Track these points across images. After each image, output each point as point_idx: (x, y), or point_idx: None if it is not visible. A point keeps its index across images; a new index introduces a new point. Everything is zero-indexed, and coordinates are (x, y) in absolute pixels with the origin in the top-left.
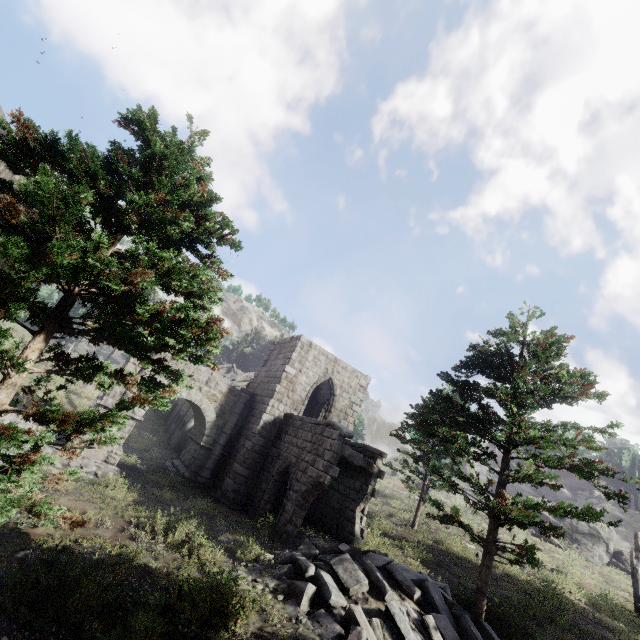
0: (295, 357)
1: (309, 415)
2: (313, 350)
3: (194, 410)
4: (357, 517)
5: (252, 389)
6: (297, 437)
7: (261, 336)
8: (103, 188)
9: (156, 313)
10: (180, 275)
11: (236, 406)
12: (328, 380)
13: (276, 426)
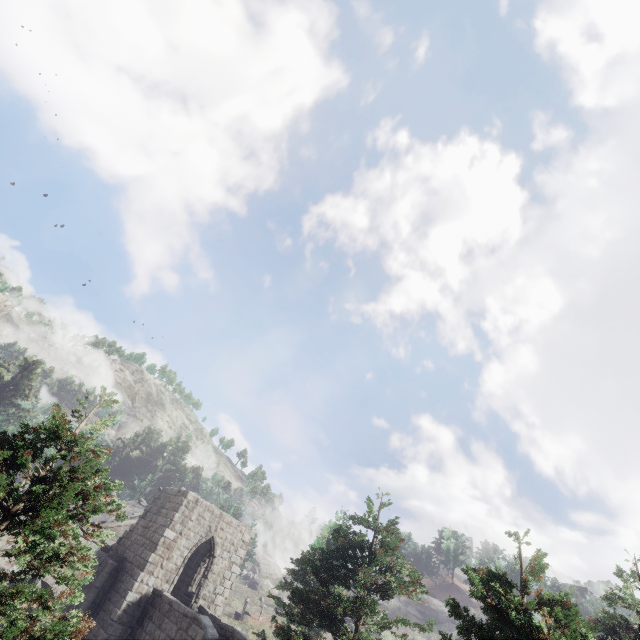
0: (178, 517)
1: (186, 568)
2: (199, 507)
3: (43, 583)
4: None
5: (123, 548)
6: (161, 628)
7: (154, 437)
8: (1, 496)
9: (22, 630)
10: (57, 563)
11: (98, 578)
12: (210, 539)
13: (141, 606)
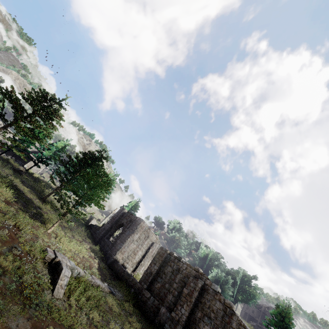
0: None
1: None
2: None
3: None
4: (27, 164)
5: None
6: None
7: None
8: None
9: None
10: None
11: None
12: None
13: None
